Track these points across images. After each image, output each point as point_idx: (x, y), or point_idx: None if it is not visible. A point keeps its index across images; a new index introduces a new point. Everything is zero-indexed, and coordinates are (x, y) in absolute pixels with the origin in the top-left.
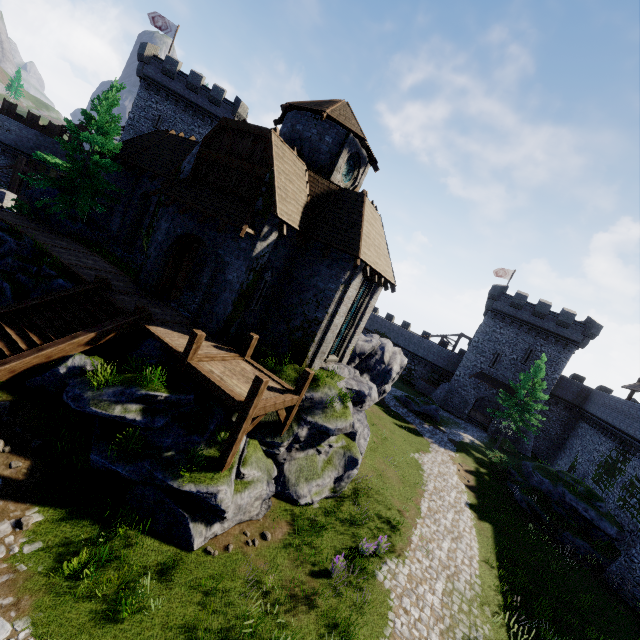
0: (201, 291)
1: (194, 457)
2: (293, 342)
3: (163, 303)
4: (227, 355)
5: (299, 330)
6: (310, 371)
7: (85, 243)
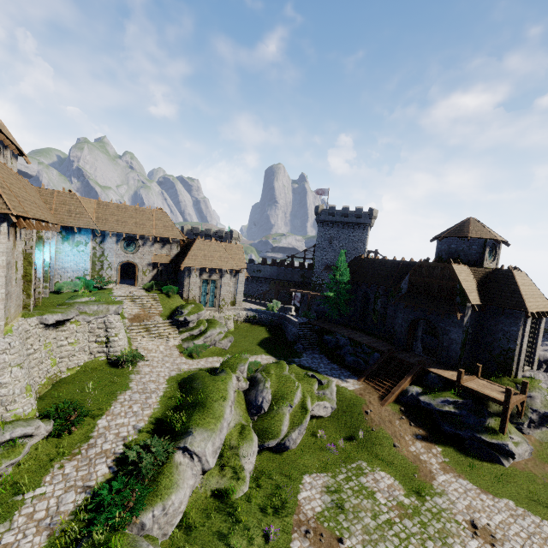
0: (418, 340)
1: (486, 428)
2: (498, 363)
3: (413, 353)
4: (470, 377)
5: (500, 356)
6: (526, 381)
7: (346, 326)
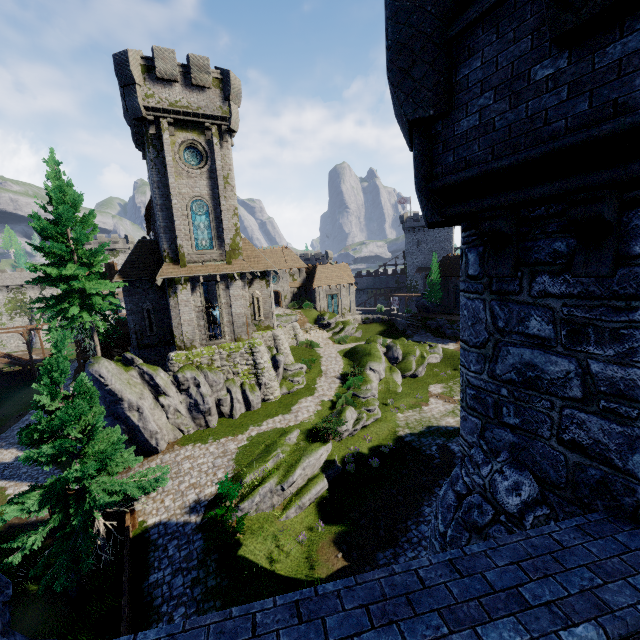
0: None
1: None
2: None
3: None
4: None
5: None
6: None
7: (443, 313)
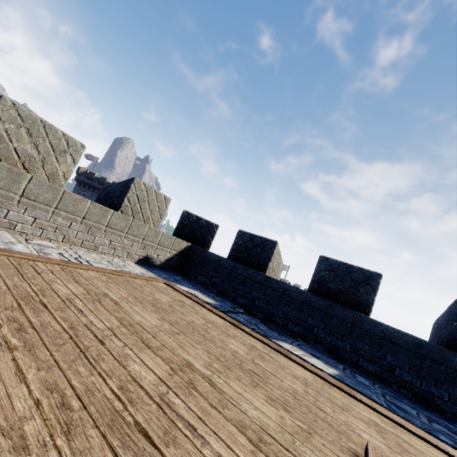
0: None
1: None
2: None
3: None
4: None
5: None
6: None
7: None
